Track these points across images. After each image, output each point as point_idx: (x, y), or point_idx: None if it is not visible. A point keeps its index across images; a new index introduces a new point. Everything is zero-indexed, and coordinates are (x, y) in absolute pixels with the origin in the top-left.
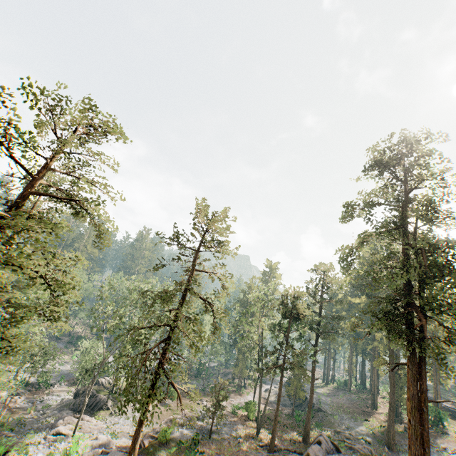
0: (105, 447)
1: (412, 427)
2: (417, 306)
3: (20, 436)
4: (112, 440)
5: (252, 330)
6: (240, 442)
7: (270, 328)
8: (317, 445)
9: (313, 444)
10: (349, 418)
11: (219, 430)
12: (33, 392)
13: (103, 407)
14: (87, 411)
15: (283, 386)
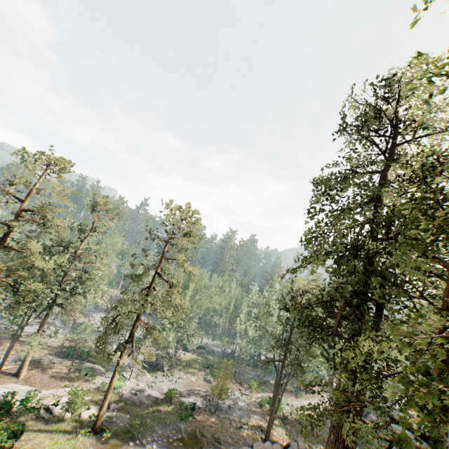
0: (140, 392)
1: (331, 445)
2: (374, 299)
3: (105, 371)
4: (147, 390)
5: (268, 323)
6: (243, 428)
7: (278, 322)
8: (276, 444)
9: (283, 445)
10: None
11: (231, 412)
12: (131, 349)
13: (160, 369)
14: (150, 369)
15: None
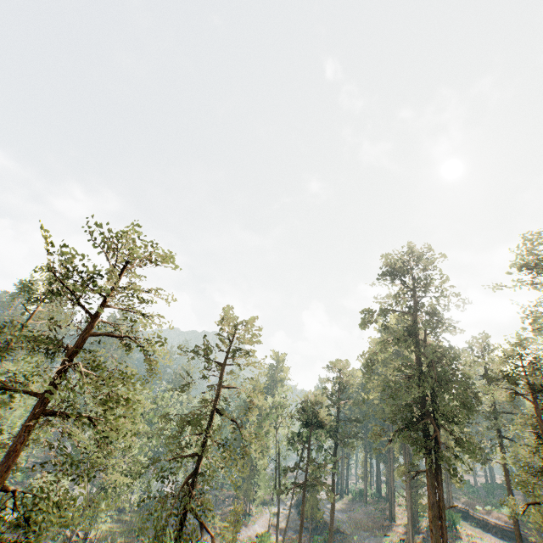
0: None
1: (434, 536)
2: (431, 412)
3: None
4: None
5: (268, 443)
6: None
7: (289, 440)
8: None
9: None
10: (369, 535)
11: None
12: None
13: None
14: None
15: (293, 506)
